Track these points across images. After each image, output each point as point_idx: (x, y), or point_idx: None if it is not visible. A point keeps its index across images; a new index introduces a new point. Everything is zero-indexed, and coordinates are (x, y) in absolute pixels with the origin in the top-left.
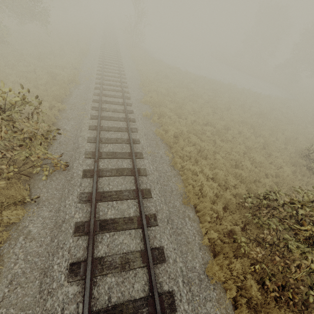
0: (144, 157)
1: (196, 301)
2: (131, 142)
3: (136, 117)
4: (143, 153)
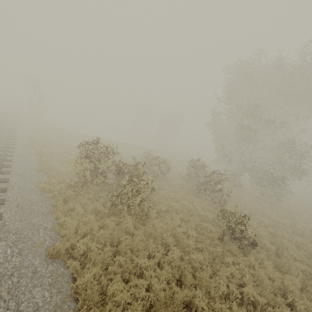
0: (14, 156)
1: (24, 193)
2: (5, 149)
3: (17, 144)
4: (14, 155)
